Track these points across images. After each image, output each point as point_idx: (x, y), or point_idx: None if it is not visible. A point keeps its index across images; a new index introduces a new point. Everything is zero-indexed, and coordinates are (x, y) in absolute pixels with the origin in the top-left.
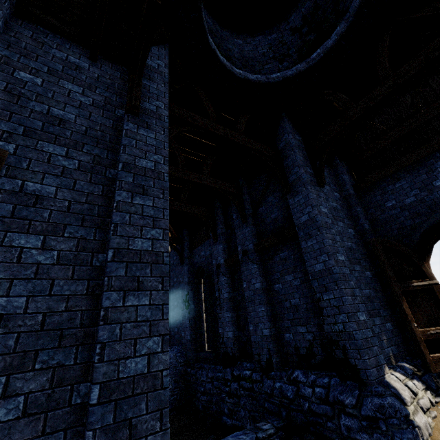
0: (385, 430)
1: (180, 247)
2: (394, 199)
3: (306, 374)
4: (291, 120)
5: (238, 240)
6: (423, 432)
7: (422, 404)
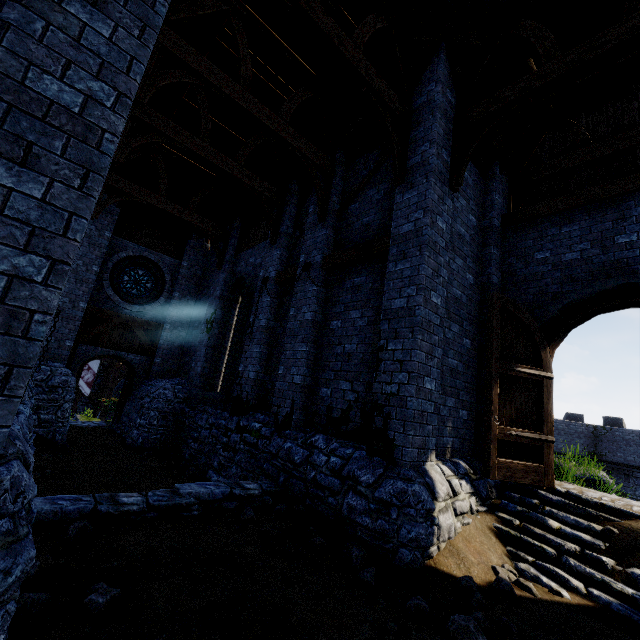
0: (394, 519)
1: (223, 244)
2: (551, 249)
3: (329, 441)
4: (451, 62)
5: (305, 246)
6: (442, 532)
7: (458, 506)
